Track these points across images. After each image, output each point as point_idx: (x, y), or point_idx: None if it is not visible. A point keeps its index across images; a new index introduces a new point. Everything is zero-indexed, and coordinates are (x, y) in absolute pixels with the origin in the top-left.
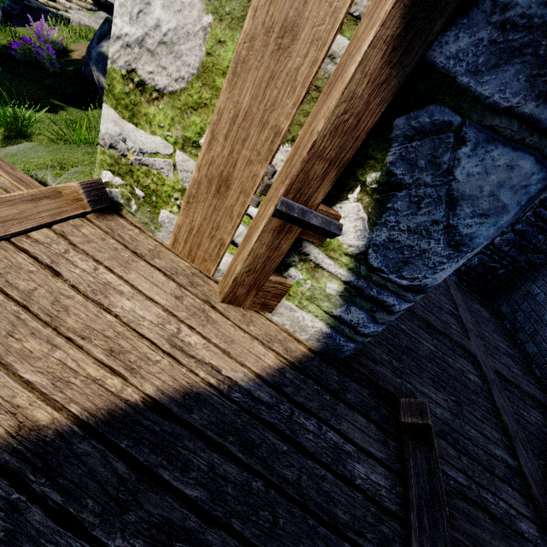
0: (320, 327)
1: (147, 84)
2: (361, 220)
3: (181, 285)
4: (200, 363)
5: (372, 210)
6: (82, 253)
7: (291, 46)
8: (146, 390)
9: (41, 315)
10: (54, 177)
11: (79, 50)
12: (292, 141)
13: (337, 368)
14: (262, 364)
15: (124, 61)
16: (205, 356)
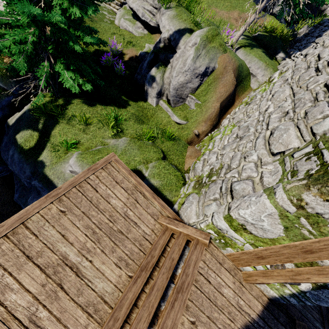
0: (275, 295)
1: (247, 229)
2: (309, 287)
3: (232, 275)
4: (245, 313)
5: (314, 287)
6: (210, 269)
7: (309, 253)
8: (238, 326)
9: (213, 302)
10: (145, 170)
11: (128, 54)
12: (295, 264)
13: (276, 306)
14: (258, 309)
15: (242, 222)
16: (246, 309)
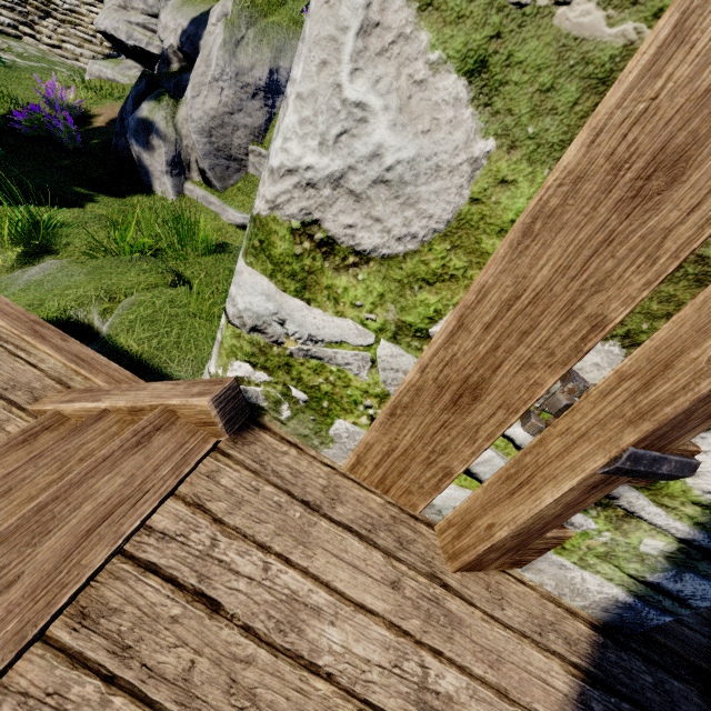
0: (614, 594)
1: (339, 242)
2: None
3: (387, 550)
4: None
5: None
6: (235, 535)
7: (663, 192)
8: None
9: None
10: (102, 315)
11: (103, 114)
12: (624, 337)
13: (639, 654)
14: (555, 696)
15: (298, 207)
16: None
